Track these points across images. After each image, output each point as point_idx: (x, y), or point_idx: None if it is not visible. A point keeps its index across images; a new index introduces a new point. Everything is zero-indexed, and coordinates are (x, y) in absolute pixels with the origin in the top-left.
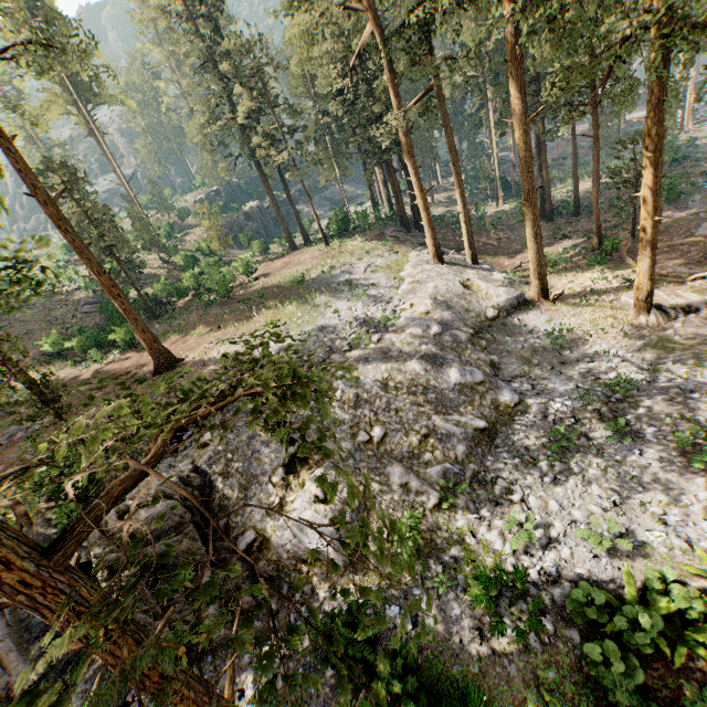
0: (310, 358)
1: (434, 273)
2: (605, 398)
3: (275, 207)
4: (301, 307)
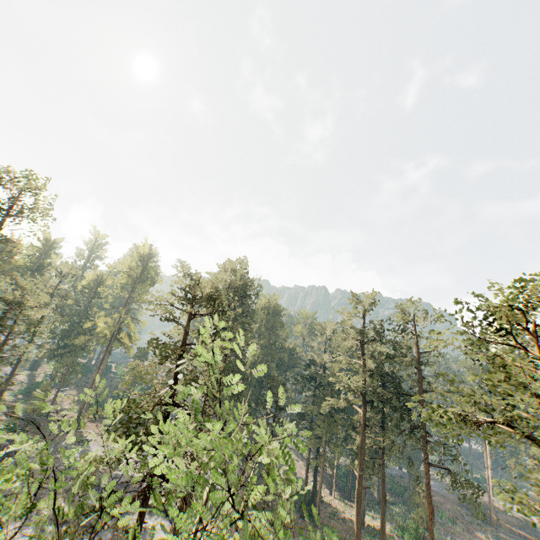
0: None
1: None
2: None
3: None
4: None
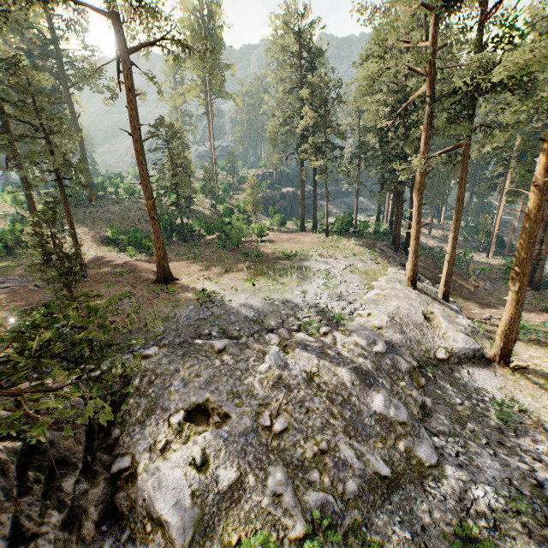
0: (263, 322)
1: (402, 294)
2: (542, 517)
3: (301, 196)
4: (279, 276)
